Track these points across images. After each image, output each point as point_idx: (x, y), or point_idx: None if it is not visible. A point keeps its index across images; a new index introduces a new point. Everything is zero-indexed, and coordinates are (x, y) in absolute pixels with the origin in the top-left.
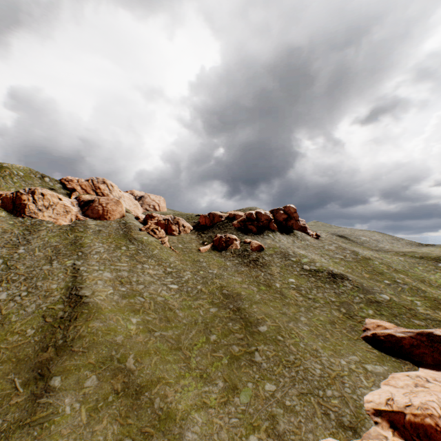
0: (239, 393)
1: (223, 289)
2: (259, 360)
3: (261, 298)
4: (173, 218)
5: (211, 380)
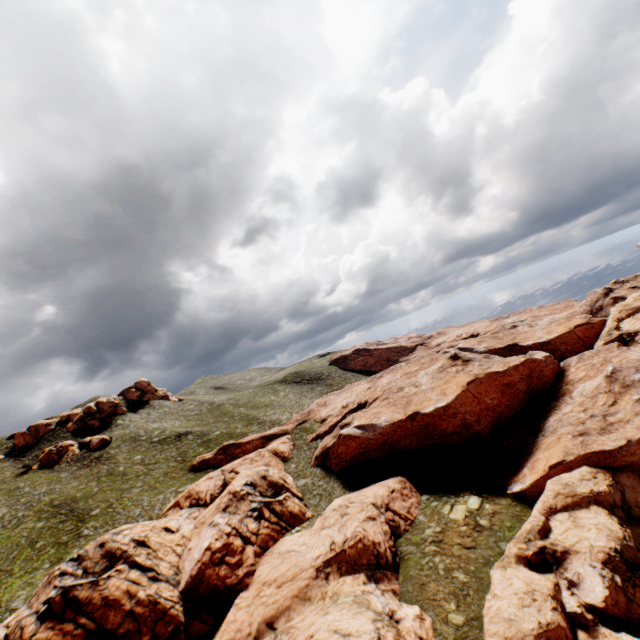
0: (65, 560)
1: (55, 501)
2: (87, 532)
3: (100, 488)
4: None
5: (38, 569)
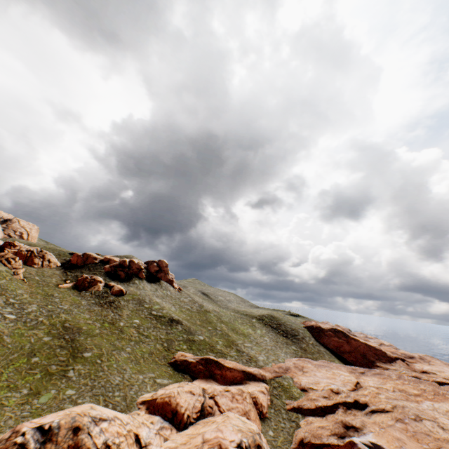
0: (40, 396)
1: (67, 322)
2: (71, 375)
3: (100, 332)
4: (40, 251)
5: (17, 389)
